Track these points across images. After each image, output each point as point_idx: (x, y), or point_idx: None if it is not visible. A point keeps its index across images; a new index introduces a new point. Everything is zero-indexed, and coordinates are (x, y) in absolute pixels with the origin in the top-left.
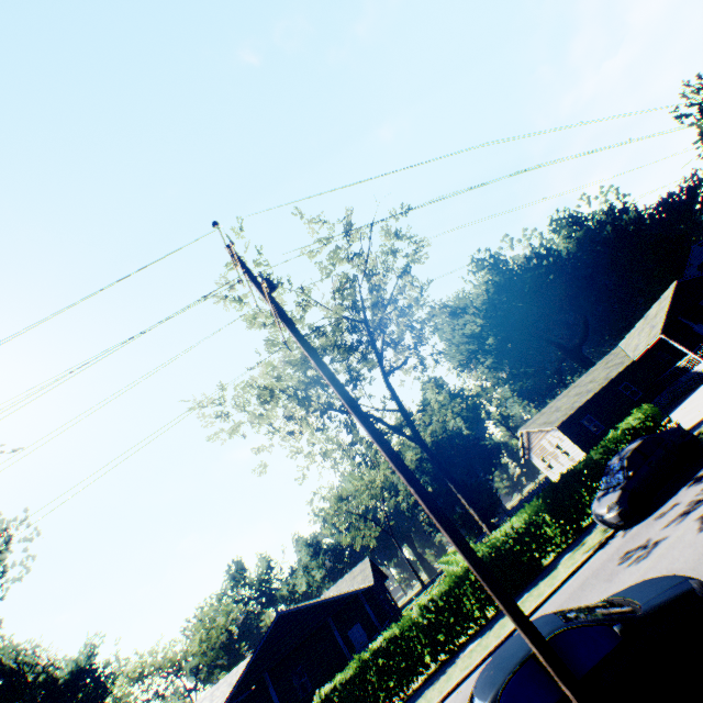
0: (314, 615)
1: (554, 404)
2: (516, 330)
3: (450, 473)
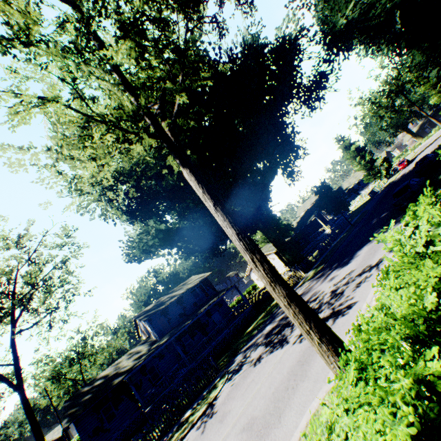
0: None
1: None
2: None
3: None
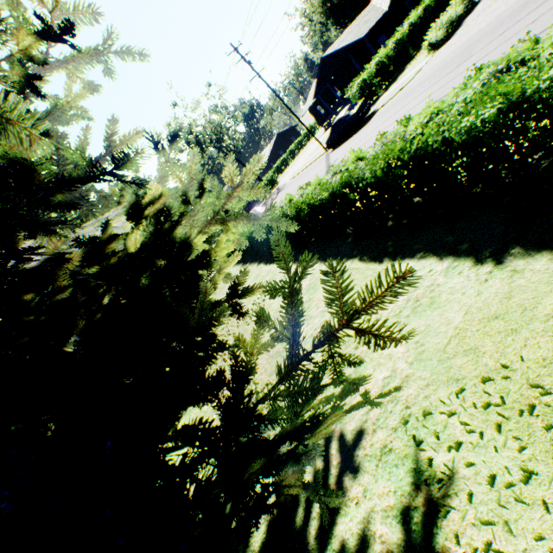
0: None
1: None
2: None
3: None
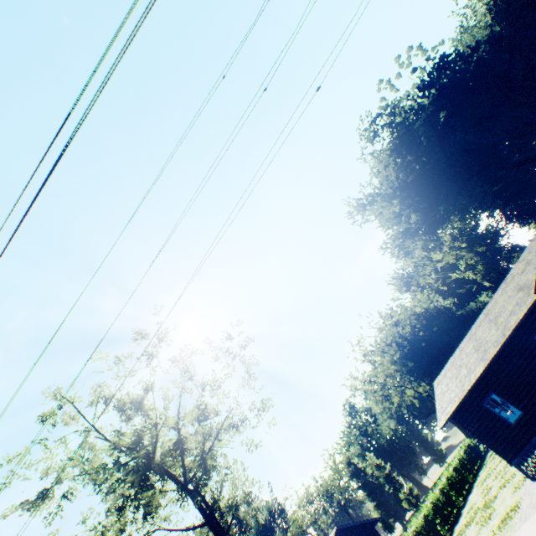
0: None
1: (462, 350)
2: (444, 182)
3: None
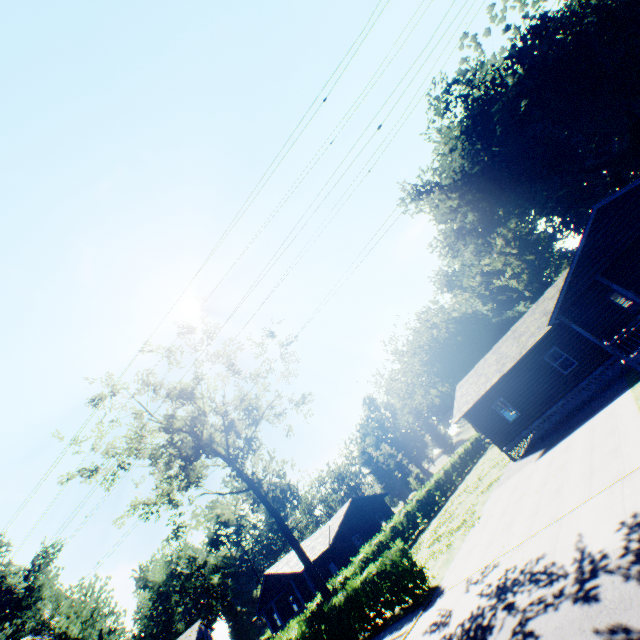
0: (283, 577)
1: (486, 360)
2: (510, 180)
3: (293, 542)
